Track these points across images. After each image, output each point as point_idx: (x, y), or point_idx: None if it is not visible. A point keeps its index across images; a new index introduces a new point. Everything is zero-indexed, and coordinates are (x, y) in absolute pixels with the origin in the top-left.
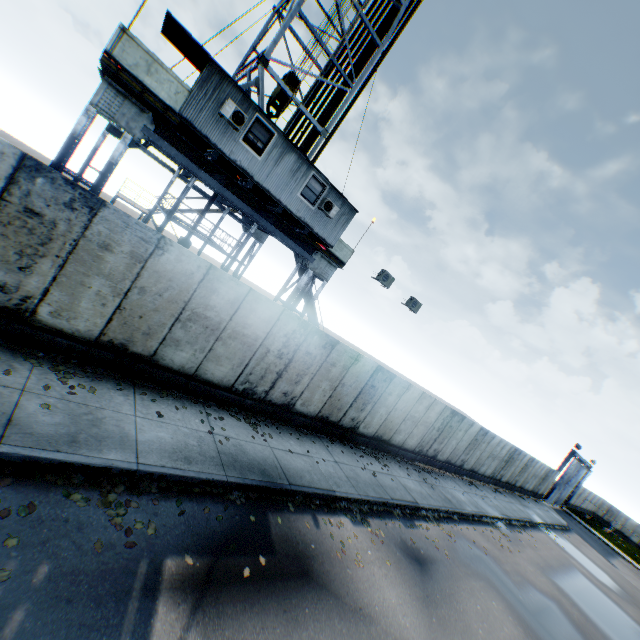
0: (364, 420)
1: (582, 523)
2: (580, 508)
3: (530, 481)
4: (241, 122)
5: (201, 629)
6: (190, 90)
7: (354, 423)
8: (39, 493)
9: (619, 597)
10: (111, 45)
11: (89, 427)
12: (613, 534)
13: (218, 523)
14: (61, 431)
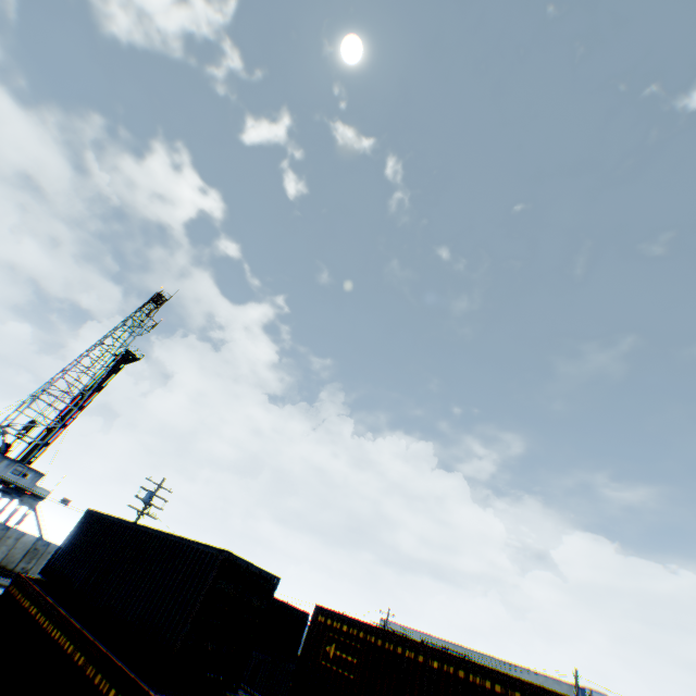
0: (33, 568)
1: None
2: None
3: None
4: None
5: None
6: None
7: (26, 570)
8: None
9: None
10: None
11: None
12: None
13: None
14: None
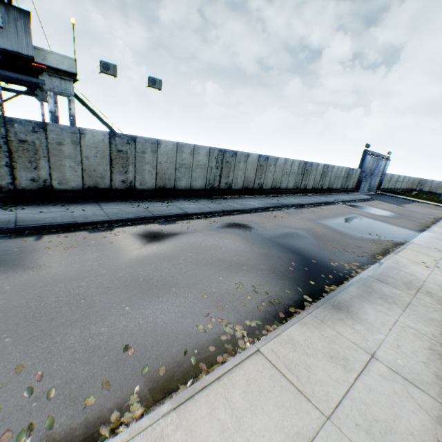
0: (136, 179)
1: (391, 195)
2: (396, 189)
3: (336, 182)
4: None
5: None
6: None
7: (128, 184)
8: None
9: (389, 218)
10: None
11: None
12: (421, 194)
13: None
14: None
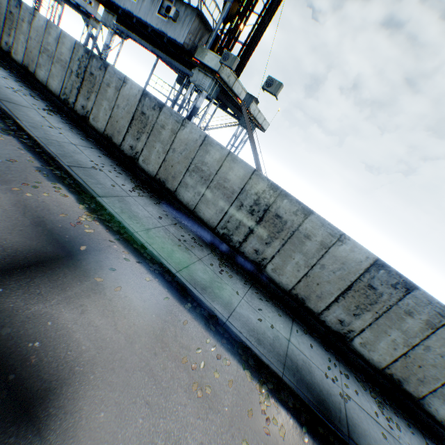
0: (142, 153)
1: None
2: None
3: None
4: None
5: None
6: None
7: (134, 153)
8: None
9: None
10: None
11: None
12: None
13: None
14: None
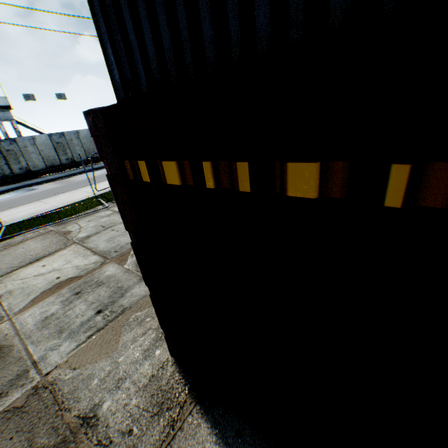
0: (74, 156)
1: None
2: None
3: None
4: None
5: None
6: None
7: (71, 160)
8: None
9: None
10: None
11: None
12: None
13: None
14: None
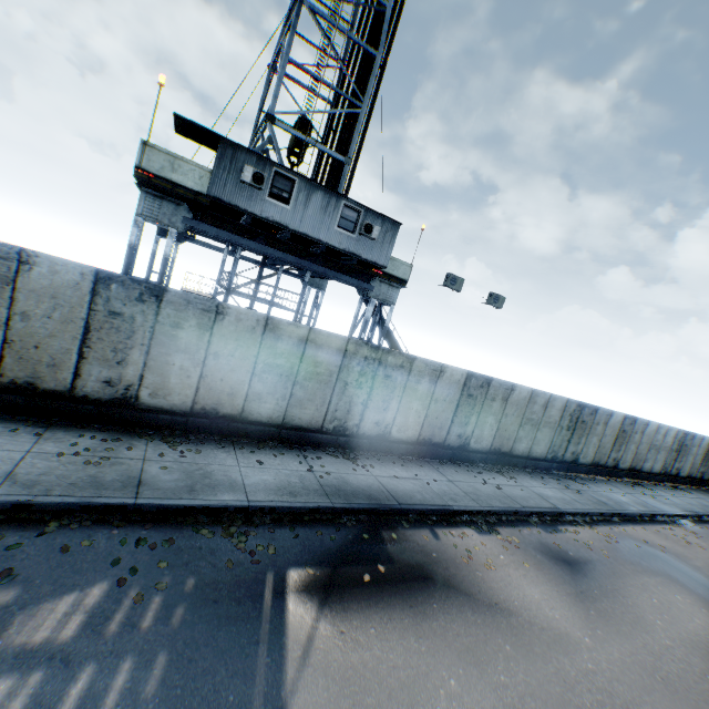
0: (473, 434)
1: None
2: None
3: None
4: (262, 181)
5: (330, 620)
6: (211, 171)
7: (462, 440)
8: (174, 531)
9: None
10: (139, 160)
11: (201, 479)
12: None
13: (332, 542)
14: (180, 484)
